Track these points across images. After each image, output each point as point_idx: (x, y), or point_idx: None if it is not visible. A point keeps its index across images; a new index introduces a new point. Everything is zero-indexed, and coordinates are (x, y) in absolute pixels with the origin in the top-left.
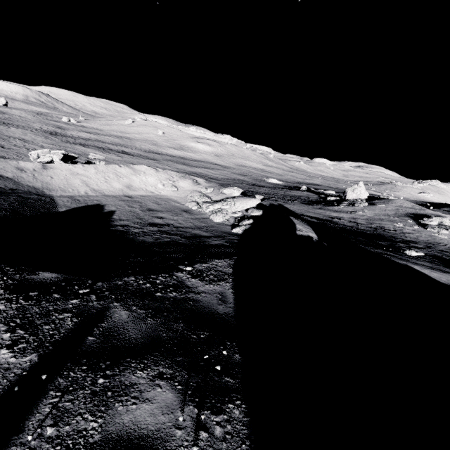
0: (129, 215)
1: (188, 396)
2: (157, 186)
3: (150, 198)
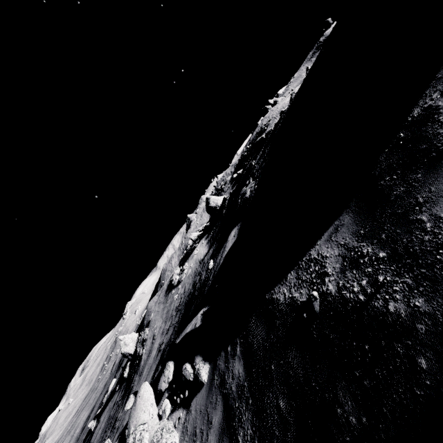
0: None
1: (439, 112)
2: None
3: None
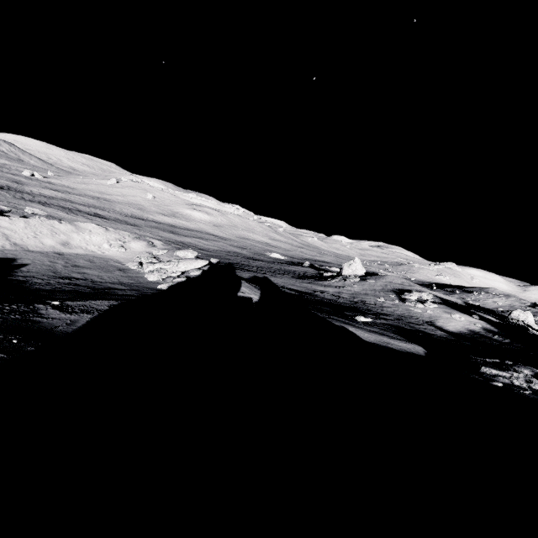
0: (44, 269)
1: None
2: (102, 246)
3: (87, 257)
